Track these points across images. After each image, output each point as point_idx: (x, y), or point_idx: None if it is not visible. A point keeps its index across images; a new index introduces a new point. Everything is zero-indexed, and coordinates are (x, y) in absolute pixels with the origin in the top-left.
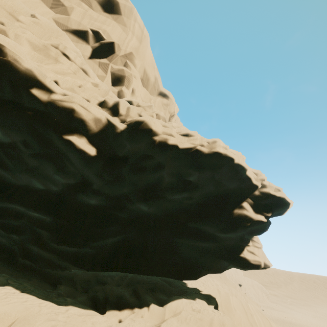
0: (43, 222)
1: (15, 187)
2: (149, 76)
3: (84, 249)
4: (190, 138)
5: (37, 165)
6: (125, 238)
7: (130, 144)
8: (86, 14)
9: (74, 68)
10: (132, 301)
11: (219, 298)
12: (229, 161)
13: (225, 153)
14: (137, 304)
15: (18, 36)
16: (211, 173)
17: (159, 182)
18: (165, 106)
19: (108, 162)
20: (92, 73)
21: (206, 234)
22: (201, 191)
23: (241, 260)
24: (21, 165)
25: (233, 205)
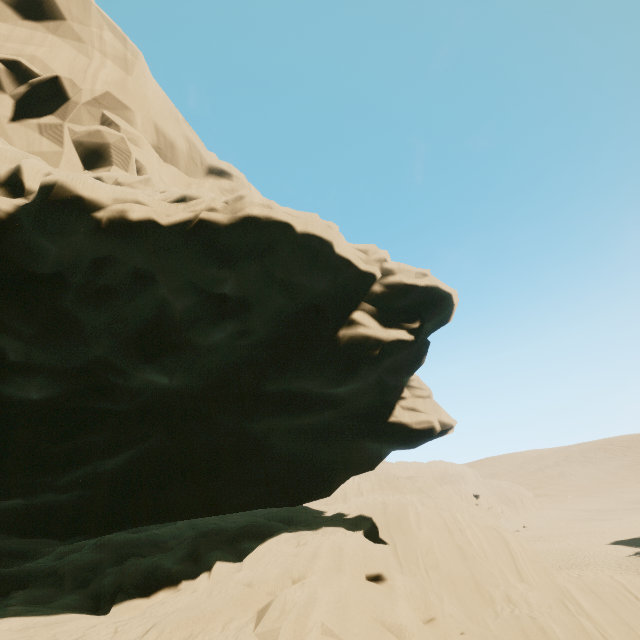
0: None
1: None
2: (173, 138)
3: (43, 497)
4: (191, 204)
5: None
6: (143, 453)
7: (51, 243)
8: None
9: None
10: (175, 571)
11: (381, 516)
12: (283, 231)
13: (266, 214)
14: (187, 574)
15: None
16: (259, 266)
17: (163, 313)
18: (228, 193)
19: (1, 289)
20: None
21: (306, 397)
22: (262, 313)
23: (395, 429)
24: None
25: (334, 323)
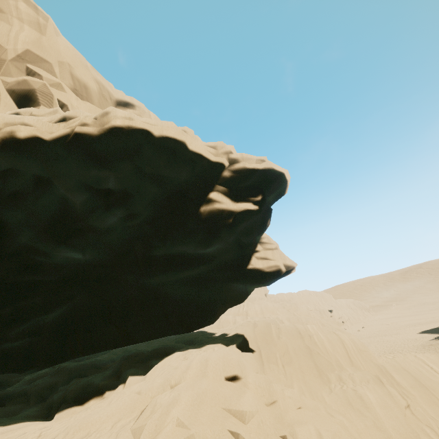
0: None
1: None
2: (85, 81)
3: (0, 346)
4: (69, 122)
5: None
6: (72, 308)
7: None
8: None
9: None
10: (102, 385)
11: (251, 333)
12: (143, 136)
13: (127, 124)
14: (110, 386)
15: None
16: (131, 165)
17: (66, 208)
18: None
19: None
20: None
21: (184, 258)
22: (142, 200)
23: (253, 273)
24: None
25: (196, 202)
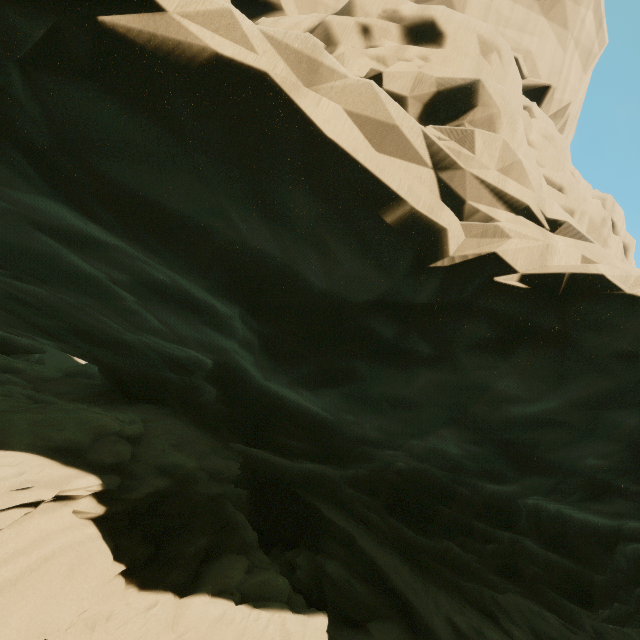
0: (556, 565)
1: (530, 510)
2: None
3: None
4: None
5: (637, 517)
6: None
7: None
8: (490, 10)
9: (619, 250)
10: None
11: None
12: None
13: None
14: None
15: (582, 214)
16: None
17: None
18: None
19: None
20: (633, 249)
21: None
22: None
23: None
24: (596, 505)
25: None
